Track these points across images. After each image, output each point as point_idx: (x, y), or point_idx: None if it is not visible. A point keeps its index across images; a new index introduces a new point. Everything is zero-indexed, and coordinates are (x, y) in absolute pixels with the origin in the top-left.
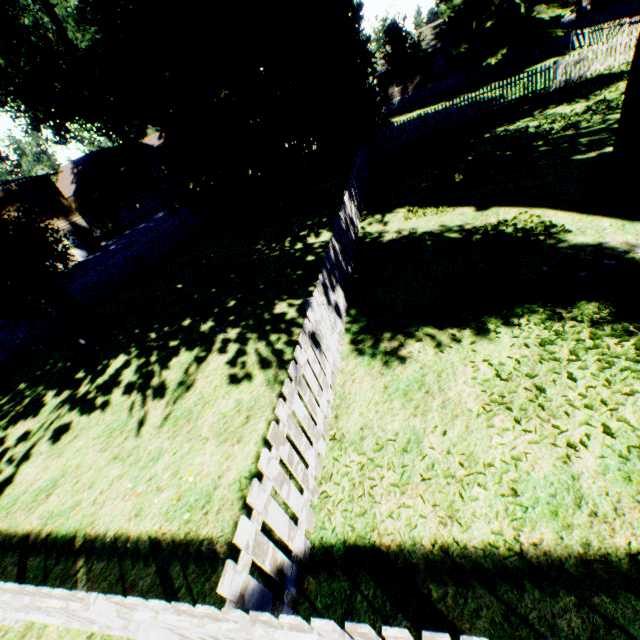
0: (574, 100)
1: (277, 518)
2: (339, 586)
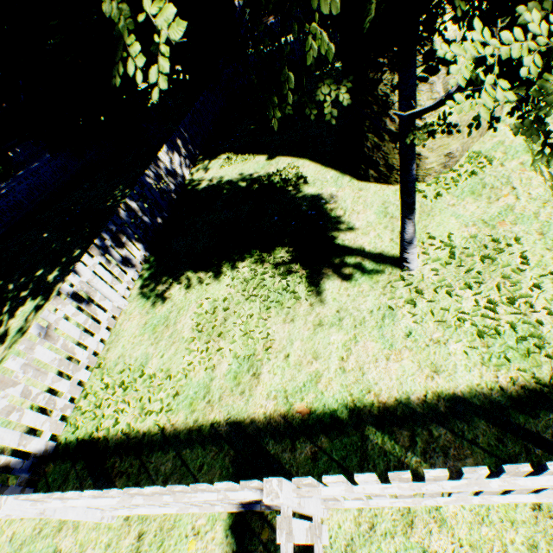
0: None
1: (1, 436)
2: (66, 466)
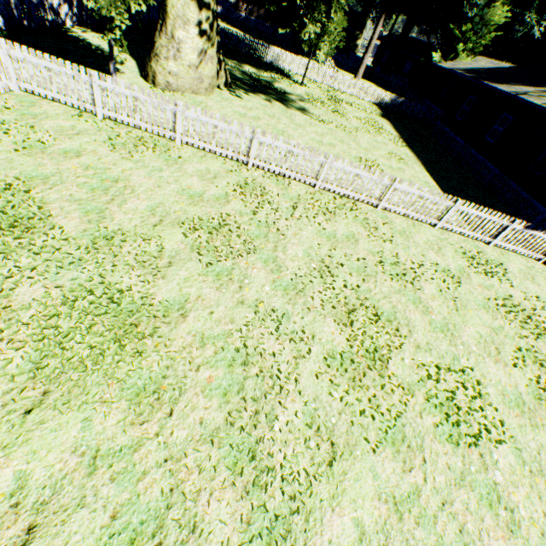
0: (256, 68)
1: None
2: None
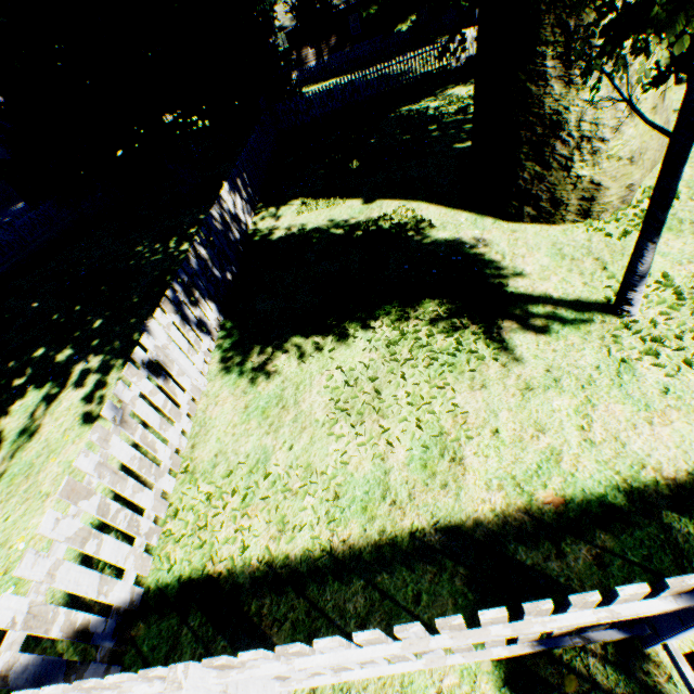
0: (470, 81)
1: (76, 579)
2: (168, 624)
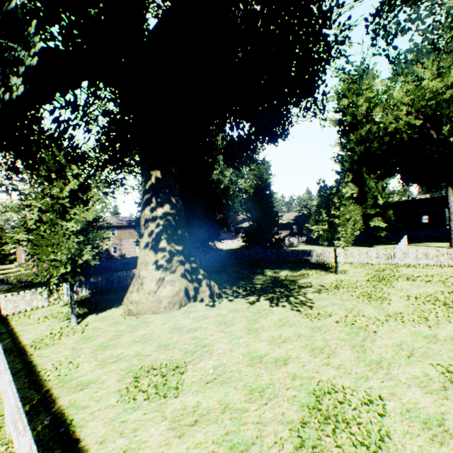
0: (292, 270)
1: (4, 303)
2: None
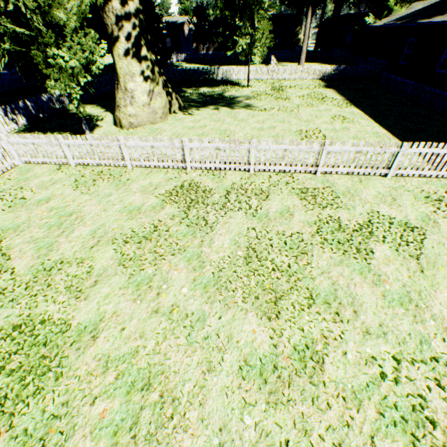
0: (209, 87)
1: None
2: None
